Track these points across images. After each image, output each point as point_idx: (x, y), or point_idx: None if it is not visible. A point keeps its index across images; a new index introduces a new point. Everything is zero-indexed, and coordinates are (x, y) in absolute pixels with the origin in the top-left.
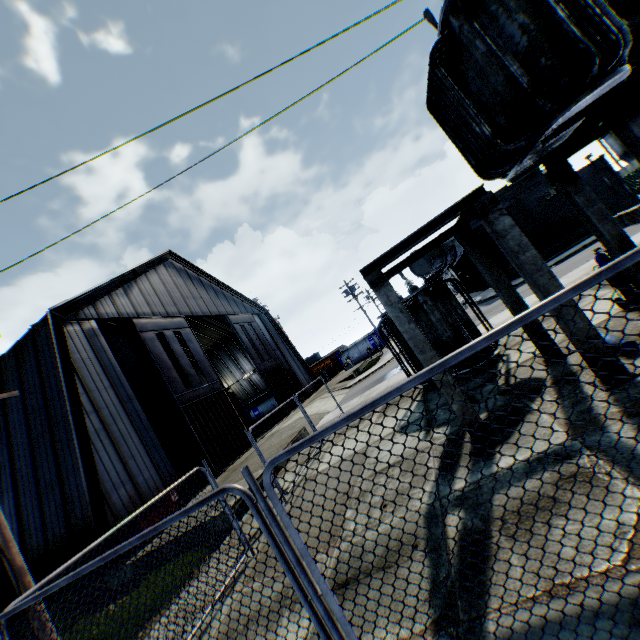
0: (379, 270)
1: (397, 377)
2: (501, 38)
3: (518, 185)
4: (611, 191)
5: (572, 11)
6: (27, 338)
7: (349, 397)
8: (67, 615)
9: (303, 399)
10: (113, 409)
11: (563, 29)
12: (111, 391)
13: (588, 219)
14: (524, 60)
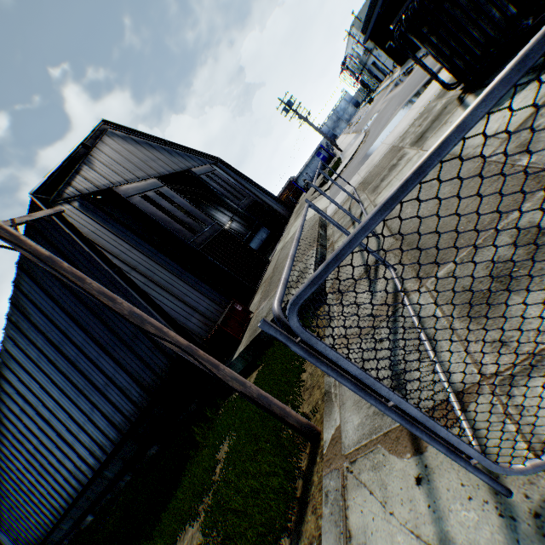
0: None
1: (394, 134)
2: None
3: None
4: None
5: None
6: (29, 233)
7: (338, 190)
8: (207, 408)
9: (286, 222)
10: (146, 265)
11: None
12: (134, 251)
13: None
14: None
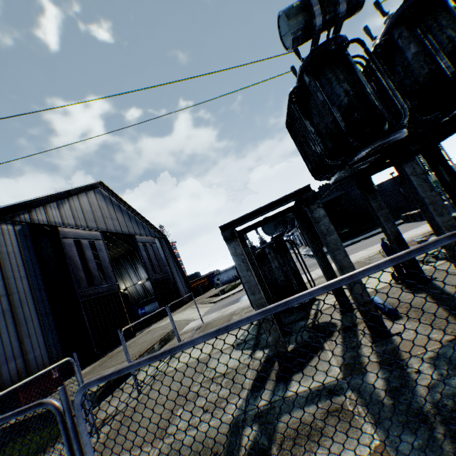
0: (232, 229)
1: (247, 301)
2: (333, 95)
3: (347, 182)
4: (403, 198)
5: (379, 88)
6: None
7: (212, 310)
8: None
9: (180, 306)
10: (23, 295)
11: (369, 99)
12: (25, 280)
13: (378, 218)
14: (345, 111)
